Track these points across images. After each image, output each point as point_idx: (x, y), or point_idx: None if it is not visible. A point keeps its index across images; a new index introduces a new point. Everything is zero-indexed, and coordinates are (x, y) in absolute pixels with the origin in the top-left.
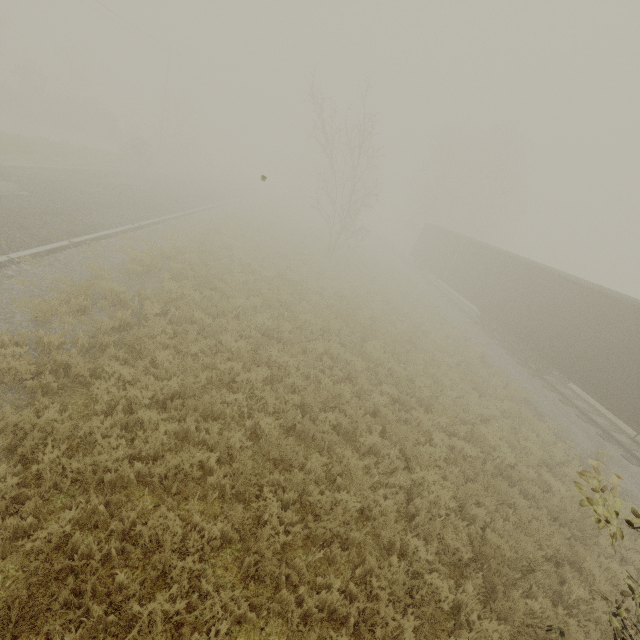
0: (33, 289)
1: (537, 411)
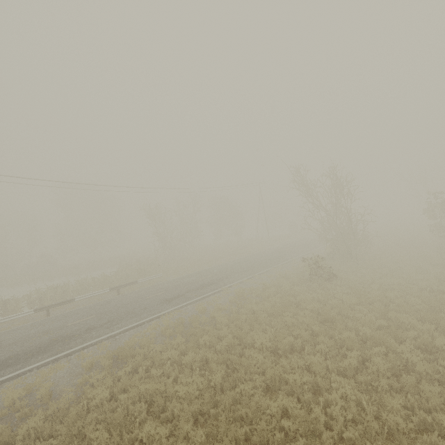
0: None
1: None
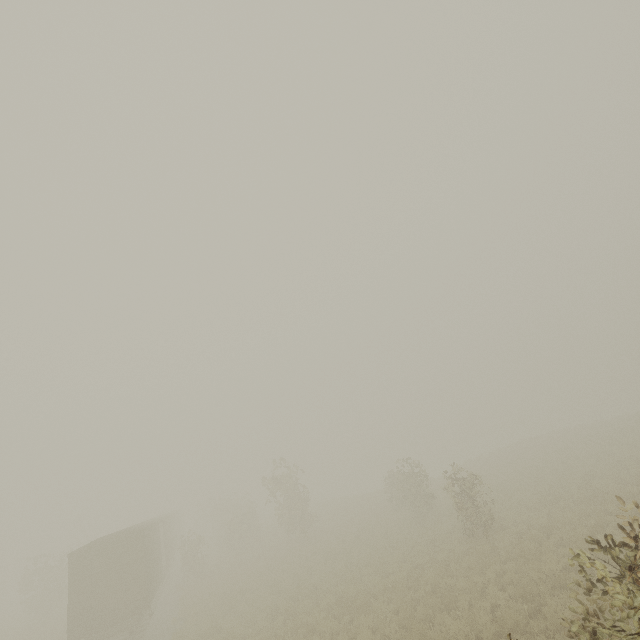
0: None
1: None
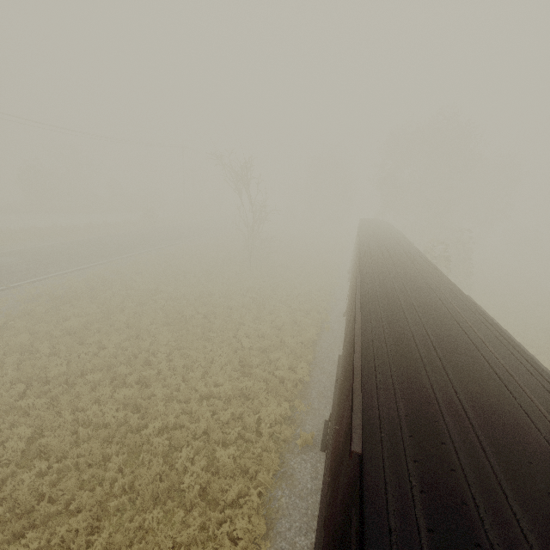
0: None
1: (303, 392)
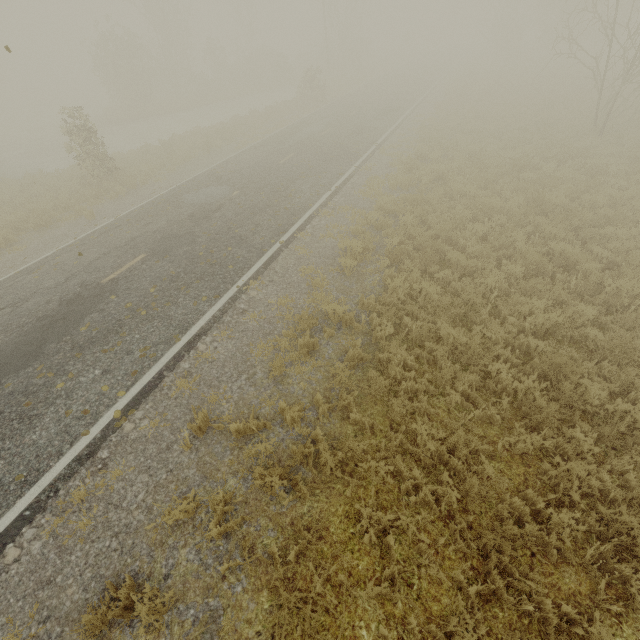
0: (263, 324)
1: None
